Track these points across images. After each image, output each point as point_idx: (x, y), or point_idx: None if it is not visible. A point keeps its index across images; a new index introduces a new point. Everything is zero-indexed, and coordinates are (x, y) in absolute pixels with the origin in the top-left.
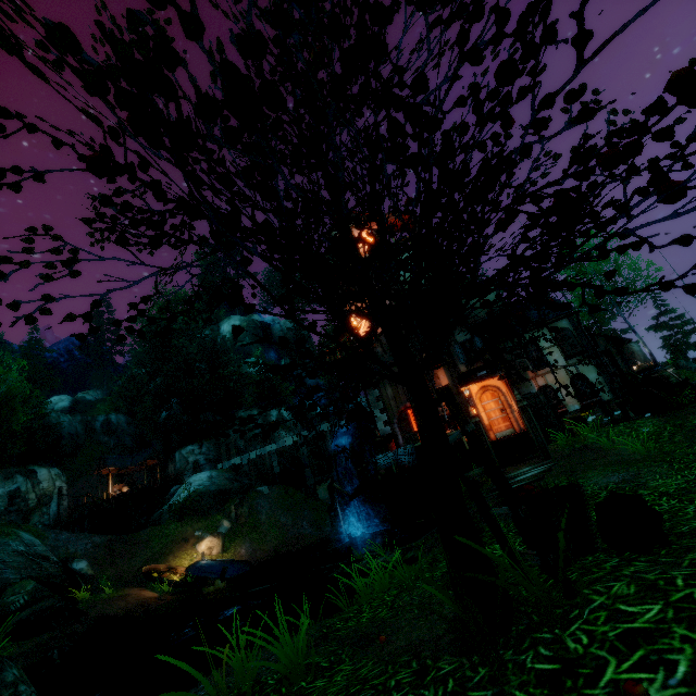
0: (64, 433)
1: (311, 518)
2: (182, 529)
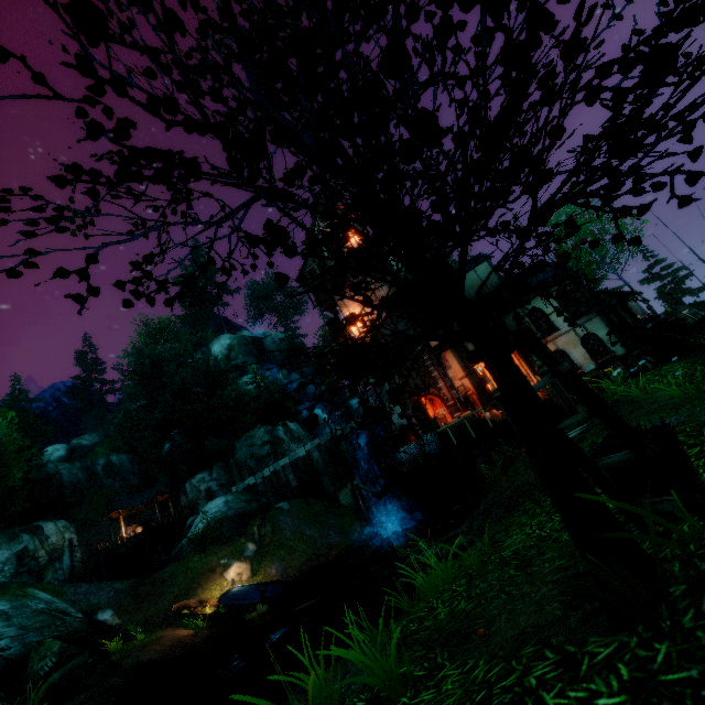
0: (65, 482)
1: (337, 526)
2: (206, 559)
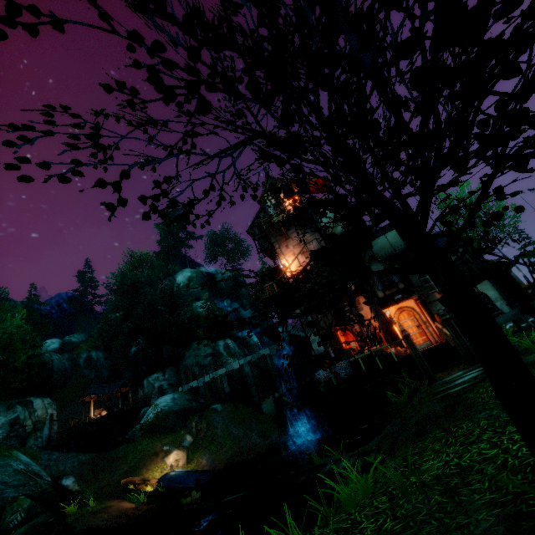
0: (55, 369)
1: (259, 429)
2: (152, 444)
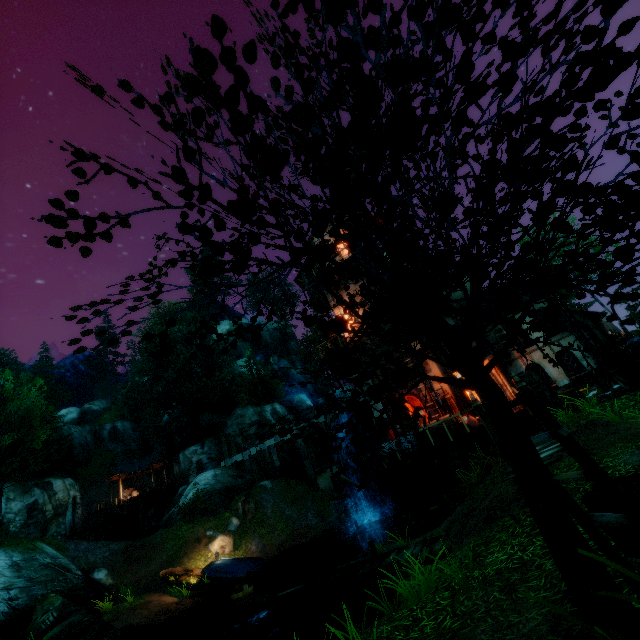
0: (75, 443)
1: (315, 508)
2: (193, 529)
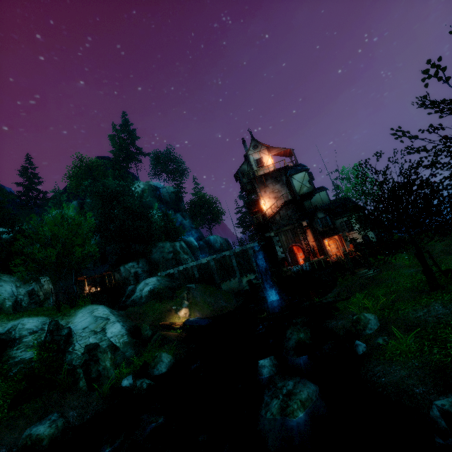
0: None
1: (223, 298)
2: (163, 306)
